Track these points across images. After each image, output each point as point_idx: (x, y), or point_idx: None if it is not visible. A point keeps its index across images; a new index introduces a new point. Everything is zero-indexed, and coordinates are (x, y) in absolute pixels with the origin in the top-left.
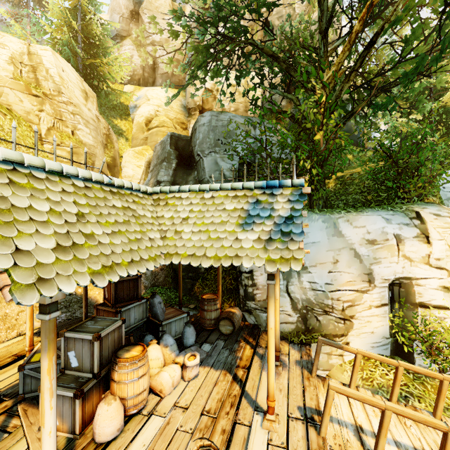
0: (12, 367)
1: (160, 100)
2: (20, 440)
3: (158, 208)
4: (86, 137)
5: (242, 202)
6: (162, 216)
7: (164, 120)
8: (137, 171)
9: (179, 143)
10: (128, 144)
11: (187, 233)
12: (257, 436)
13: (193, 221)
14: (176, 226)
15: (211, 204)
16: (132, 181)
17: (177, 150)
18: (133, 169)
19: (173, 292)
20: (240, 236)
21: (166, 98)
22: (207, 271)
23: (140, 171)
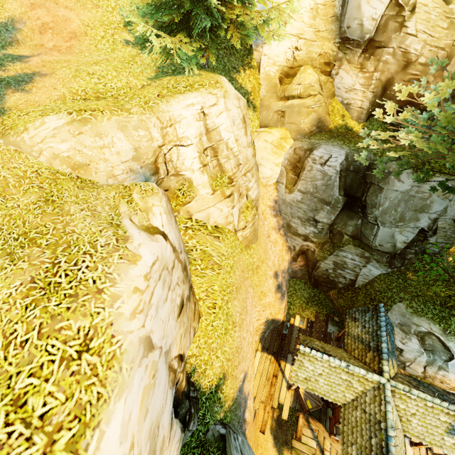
0: (279, 384)
1: (303, 19)
2: (324, 439)
3: (395, 398)
4: (253, 191)
5: (451, 419)
6: (398, 406)
7: (310, 83)
8: (275, 170)
9: (347, 180)
10: (256, 116)
11: (414, 423)
12: (409, 451)
13: (418, 418)
14: (407, 416)
15: (431, 411)
16: (269, 181)
17: (344, 192)
18: (272, 169)
19: (310, 288)
20: (445, 438)
21: (312, 10)
22: (345, 290)
23: (279, 170)
